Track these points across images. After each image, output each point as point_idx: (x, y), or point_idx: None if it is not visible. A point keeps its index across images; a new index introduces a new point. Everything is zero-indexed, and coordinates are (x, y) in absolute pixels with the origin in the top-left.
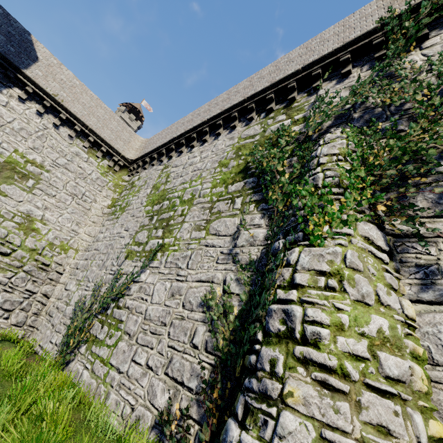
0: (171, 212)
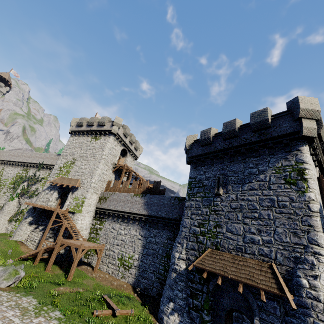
0: (0, 187)
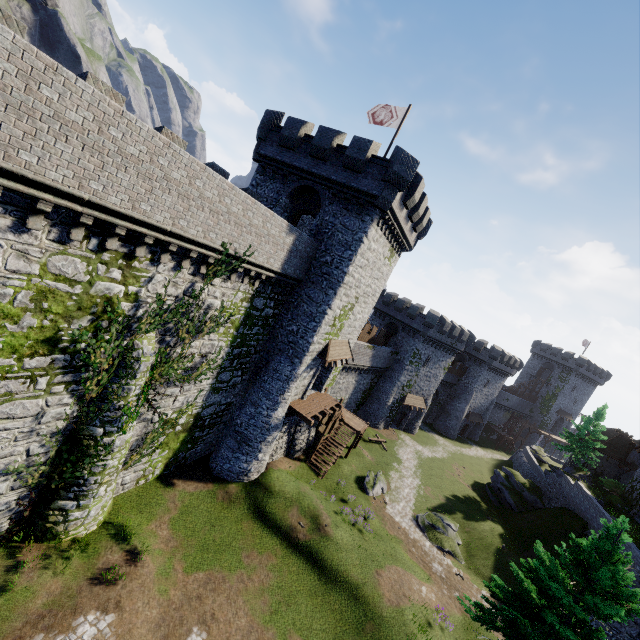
0: None
